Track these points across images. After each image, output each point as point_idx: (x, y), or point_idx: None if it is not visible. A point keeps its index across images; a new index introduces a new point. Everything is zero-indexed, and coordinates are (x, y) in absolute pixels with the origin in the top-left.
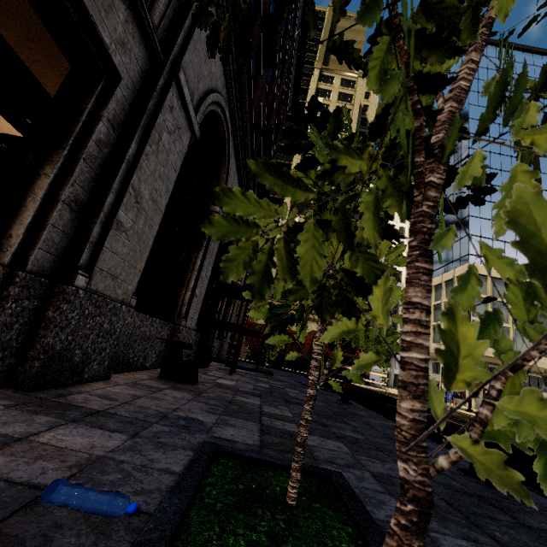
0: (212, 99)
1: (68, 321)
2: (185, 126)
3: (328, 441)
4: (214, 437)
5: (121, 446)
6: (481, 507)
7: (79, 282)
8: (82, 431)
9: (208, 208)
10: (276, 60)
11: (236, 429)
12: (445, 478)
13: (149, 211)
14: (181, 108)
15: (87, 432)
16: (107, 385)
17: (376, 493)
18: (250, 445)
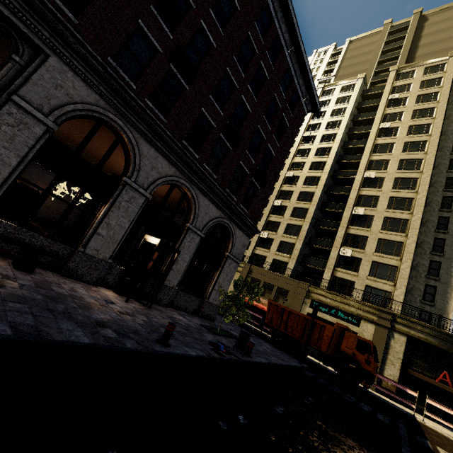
0: (74, 108)
1: None
2: (36, 123)
3: None
4: None
5: None
6: None
7: None
8: None
9: (121, 179)
10: (230, 76)
11: None
12: None
13: None
14: (26, 114)
15: None
16: None
17: None
18: None
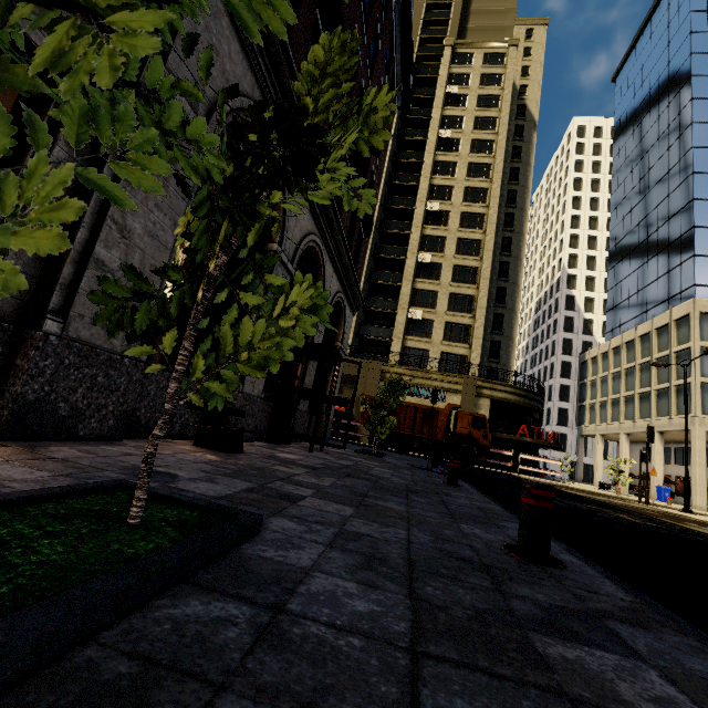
0: (233, 105)
1: (41, 370)
2: None
3: (335, 505)
4: (168, 486)
5: (30, 479)
6: (461, 571)
7: (49, 327)
8: (6, 467)
9: (263, 248)
10: None
11: (213, 485)
12: (462, 547)
13: (148, 249)
14: None
15: (11, 468)
16: (107, 445)
17: (307, 542)
18: (205, 496)
